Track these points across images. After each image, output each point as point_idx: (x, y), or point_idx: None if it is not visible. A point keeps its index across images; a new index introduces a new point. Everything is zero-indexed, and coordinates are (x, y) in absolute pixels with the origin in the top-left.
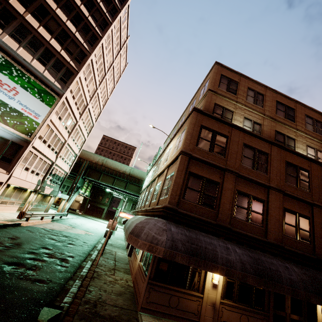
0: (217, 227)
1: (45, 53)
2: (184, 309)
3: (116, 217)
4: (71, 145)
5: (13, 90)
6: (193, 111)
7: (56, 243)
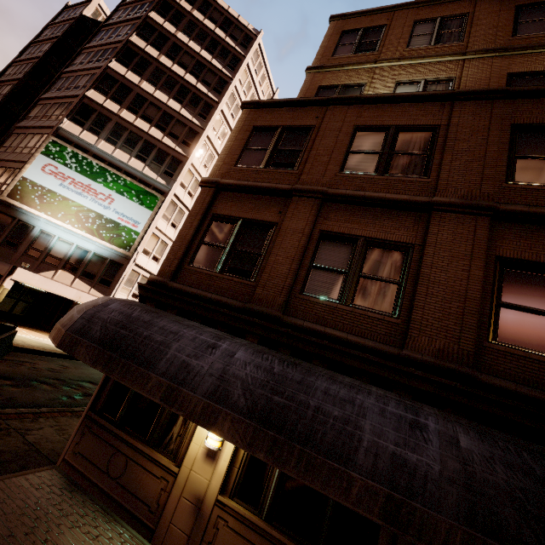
0: (237, 313)
1: (144, 147)
2: (131, 489)
3: None
4: None
5: (108, 198)
6: (243, 110)
7: None
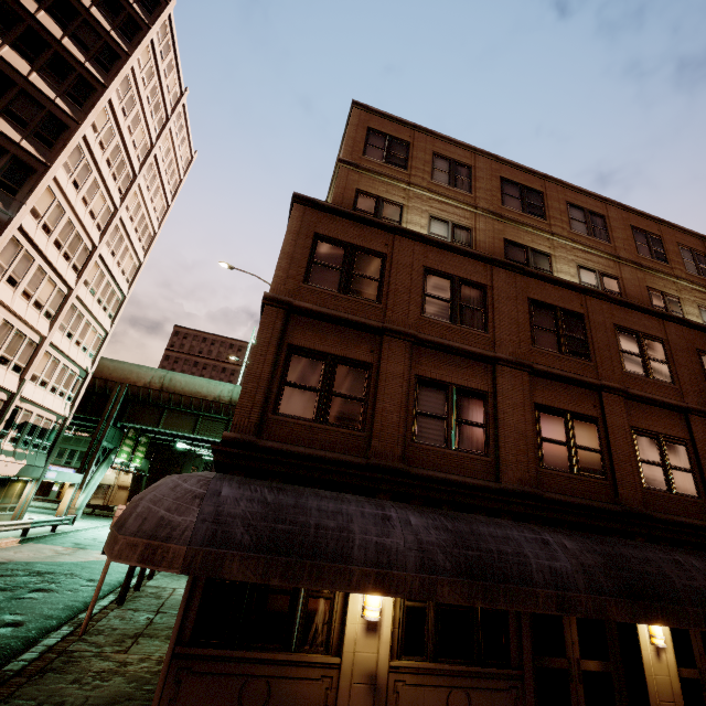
0: (367, 472)
1: None
2: None
3: None
4: (64, 347)
5: None
6: (294, 203)
7: None
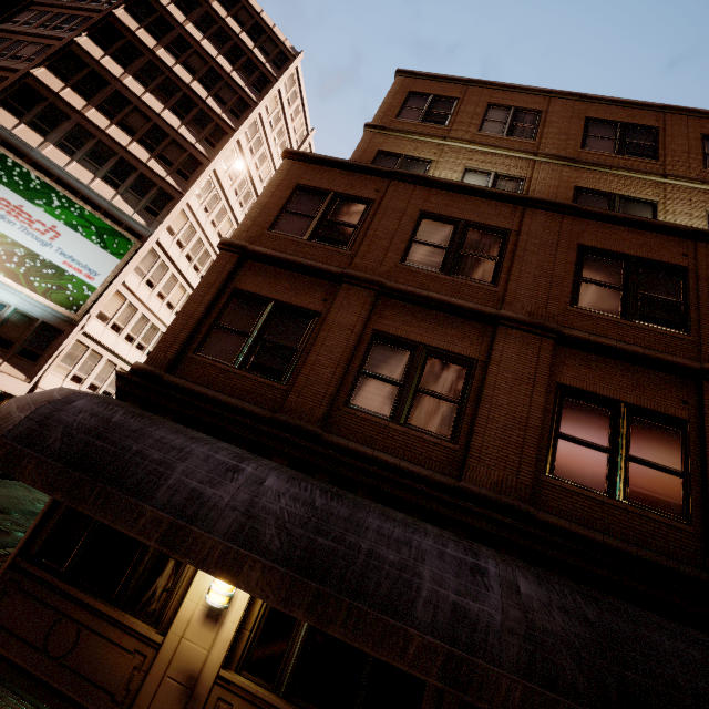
0: (263, 425)
1: (118, 167)
2: (85, 672)
3: None
4: None
5: (51, 231)
6: (285, 159)
7: None
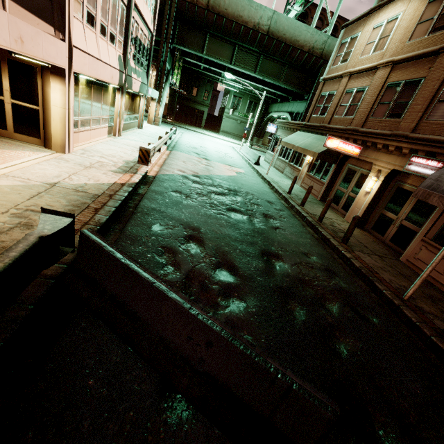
0: None
1: None
2: None
3: (279, 138)
4: None
5: None
6: None
7: (254, 225)
